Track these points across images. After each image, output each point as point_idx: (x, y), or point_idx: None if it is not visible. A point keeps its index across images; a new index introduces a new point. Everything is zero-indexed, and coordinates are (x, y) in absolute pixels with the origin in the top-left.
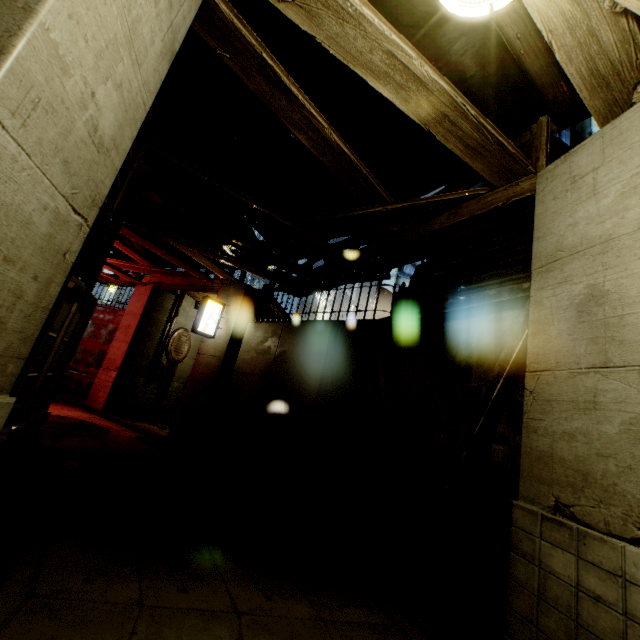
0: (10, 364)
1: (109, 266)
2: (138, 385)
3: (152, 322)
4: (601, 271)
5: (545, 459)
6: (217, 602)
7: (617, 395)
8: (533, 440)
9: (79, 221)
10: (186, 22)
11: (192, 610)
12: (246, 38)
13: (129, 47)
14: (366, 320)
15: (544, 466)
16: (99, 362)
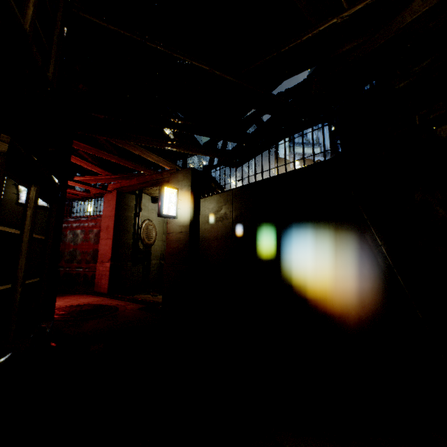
0: None
1: (79, 183)
2: (128, 268)
3: (124, 219)
4: None
5: None
6: None
7: None
8: None
9: None
10: None
11: None
12: None
13: None
14: (317, 163)
15: None
16: (95, 258)
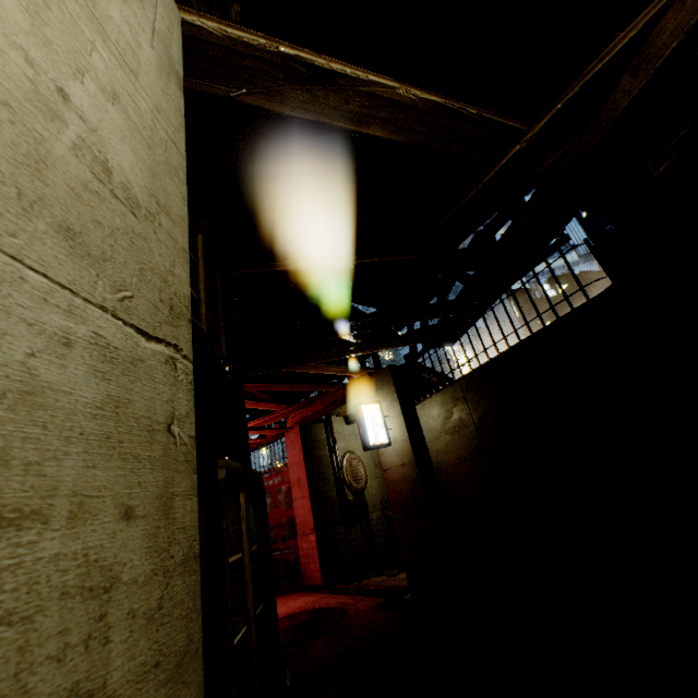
0: None
1: (252, 430)
2: (341, 537)
3: (317, 462)
4: None
5: None
6: None
7: None
8: None
9: (163, 353)
10: (173, 38)
11: None
12: (251, 44)
13: (97, 31)
14: (577, 308)
15: None
16: (292, 531)
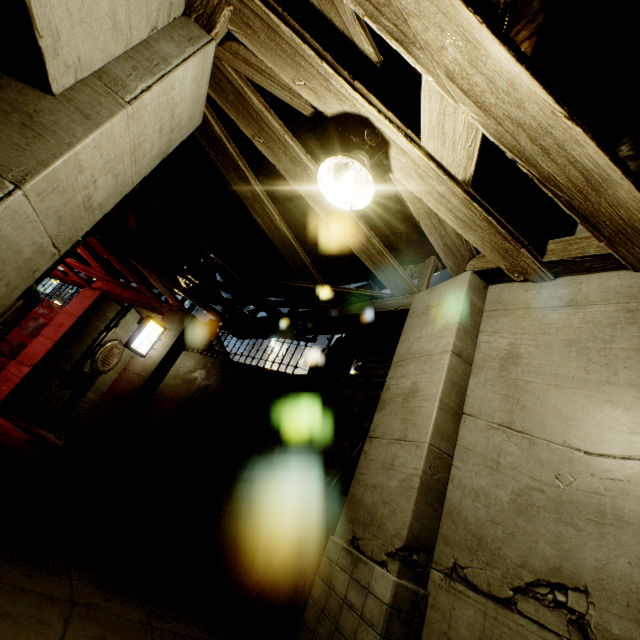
0: None
1: (63, 263)
2: (49, 387)
3: (88, 327)
4: (421, 374)
5: (357, 504)
6: (57, 591)
7: (403, 460)
8: (356, 489)
9: (54, 251)
10: (183, 137)
11: (31, 591)
12: (229, 149)
13: (132, 155)
14: (286, 373)
15: (355, 509)
16: (15, 353)
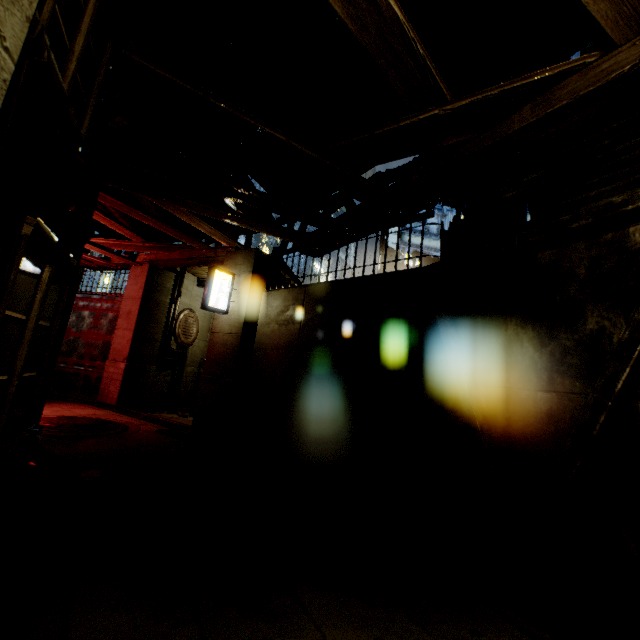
0: None
1: (97, 247)
2: (150, 374)
3: (154, 305)
4: None
5: None
6: None
7: None
8: None
9: None
10: None
11: None
12: None
13: None
14: (411, 269)
15: None
16: (104, 354)
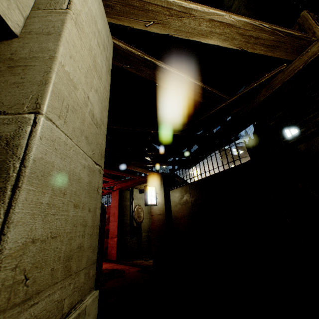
0: (90, 270)
1: None
2: (127, 241)
3: (124, 207)
4: None
5: None
6: None
7: None
8: None
9: (98, 168)
10: (110, 55)
11: None
12: (135, 53)
13: (95, 70)
14: (236, 166)
15: None
16: (107, 235)
